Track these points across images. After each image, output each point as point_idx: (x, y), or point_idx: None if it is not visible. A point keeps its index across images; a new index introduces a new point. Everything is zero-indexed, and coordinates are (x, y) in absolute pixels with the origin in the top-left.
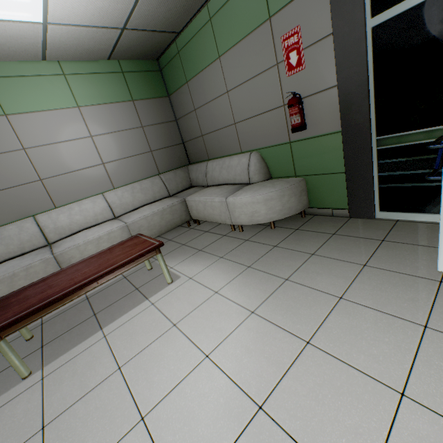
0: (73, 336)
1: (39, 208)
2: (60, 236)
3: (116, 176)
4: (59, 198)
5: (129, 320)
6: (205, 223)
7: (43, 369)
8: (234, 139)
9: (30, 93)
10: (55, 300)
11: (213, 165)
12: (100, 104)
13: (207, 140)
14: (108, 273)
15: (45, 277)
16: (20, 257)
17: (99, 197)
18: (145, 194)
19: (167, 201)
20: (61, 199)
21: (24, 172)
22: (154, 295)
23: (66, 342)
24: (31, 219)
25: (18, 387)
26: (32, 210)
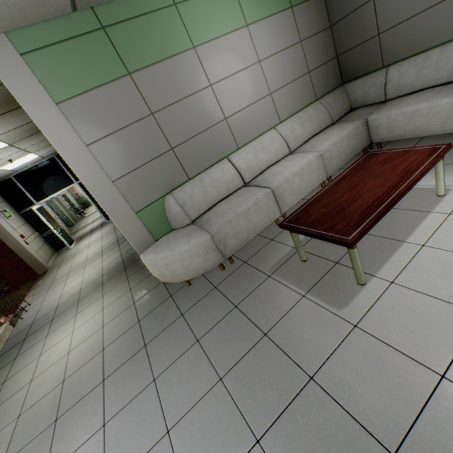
0: (368, 251)
1: (227, 150)
2: (252, 176)
3: (281, 108)
4: (239, 138)
5: (437, 230)
6: (389, 146)
7: (376, 276)
8: (451, 18)
9: (208, 17)
10: (389, 206)
11: (401, 68)
12: (264, 18)
13: (387, 38)
14: (418, 178)
15: (310, 201)
16: (233, 196)
17: (273, 132)
18: (311, 123)
19: (345, 126)
20: (241, 139)
21: (213, 111)
22: (435, 208)
23: (368, 256)
24: (226, 160)
25: (368, 291)
26: (222, 153)
